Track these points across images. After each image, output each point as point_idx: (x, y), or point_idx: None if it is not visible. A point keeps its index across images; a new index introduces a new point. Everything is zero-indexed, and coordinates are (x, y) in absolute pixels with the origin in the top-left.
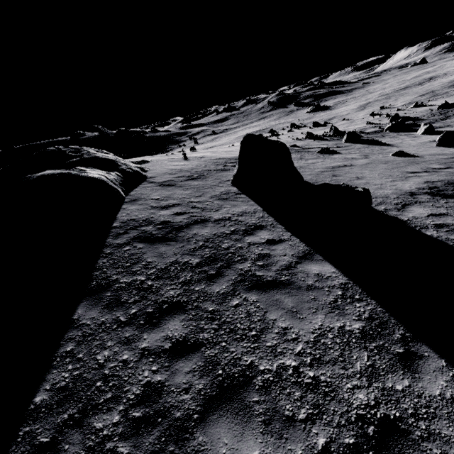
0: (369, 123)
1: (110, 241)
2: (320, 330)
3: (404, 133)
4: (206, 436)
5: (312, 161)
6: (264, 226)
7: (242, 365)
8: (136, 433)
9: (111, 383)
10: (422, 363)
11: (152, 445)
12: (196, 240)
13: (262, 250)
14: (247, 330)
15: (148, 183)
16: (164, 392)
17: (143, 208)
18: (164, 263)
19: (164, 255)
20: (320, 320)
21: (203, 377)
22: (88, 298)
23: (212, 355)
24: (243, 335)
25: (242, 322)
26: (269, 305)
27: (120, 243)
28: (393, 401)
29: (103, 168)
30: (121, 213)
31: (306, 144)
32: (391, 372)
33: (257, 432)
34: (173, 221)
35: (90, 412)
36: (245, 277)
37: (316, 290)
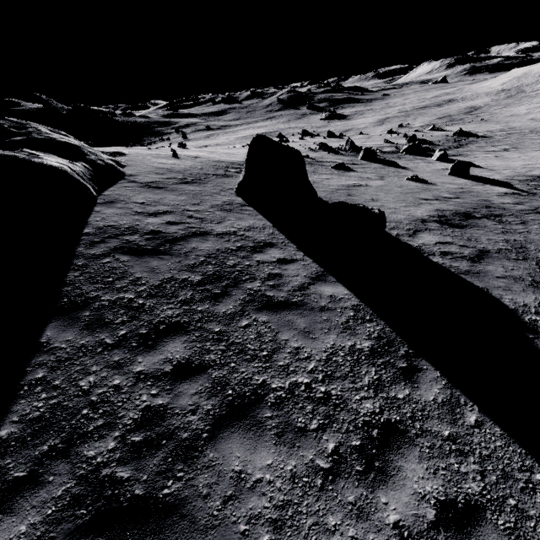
0: (386, 141)
1: (82, 251)
2: (332, 349)
3: (420, 157)
4: (217, 452)
5: (326, 176)
6: (274, 244)
7: (253, 384)
8: (137, 456)
9: (102, 410)
10: (421, 375)
11: (158, 466)
12: (195, 255)
13: (273, 270)
14: (258, 350)
15: (128, 182)
16: (167, 415)
17: (124, 213)
18: (158, 279)
19: (156, 270)
20: (333, 340)
21: (211, 397)
22: (59, 318)
23: (220, 376)
24: (254, 355)
25: (252, 343)
26: (281, 326)
27: (97, 254)
28: (395, 408)
29: (63, 155)
30: (94, 217)
31: (320, 156)
32: (395, 384)
33: (270, 444)
34: (165, 232)
35: (77, 441)
36: (254, 297)
37: (329, 311)
